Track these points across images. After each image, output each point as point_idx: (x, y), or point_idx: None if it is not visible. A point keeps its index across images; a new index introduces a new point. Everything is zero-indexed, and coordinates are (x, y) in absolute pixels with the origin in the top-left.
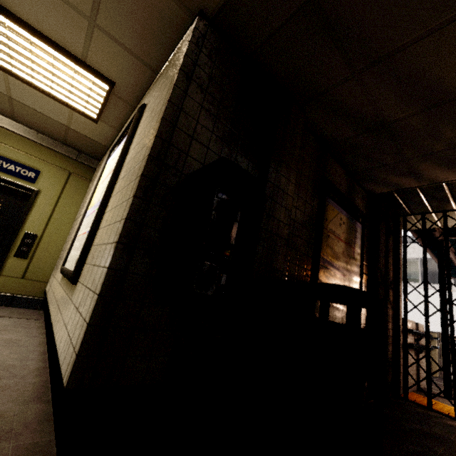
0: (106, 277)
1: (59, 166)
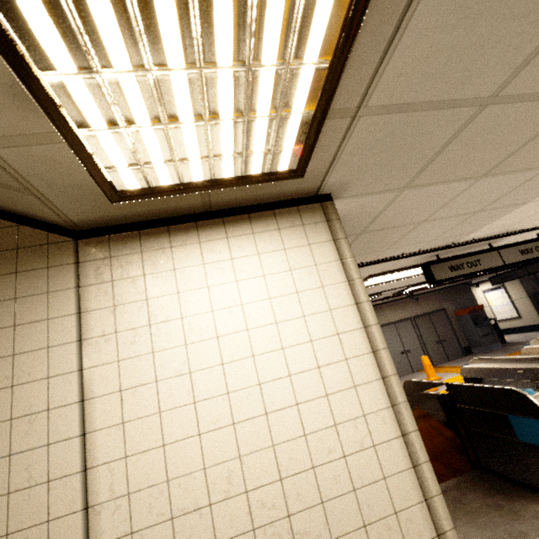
0: (536, 312)
1: None
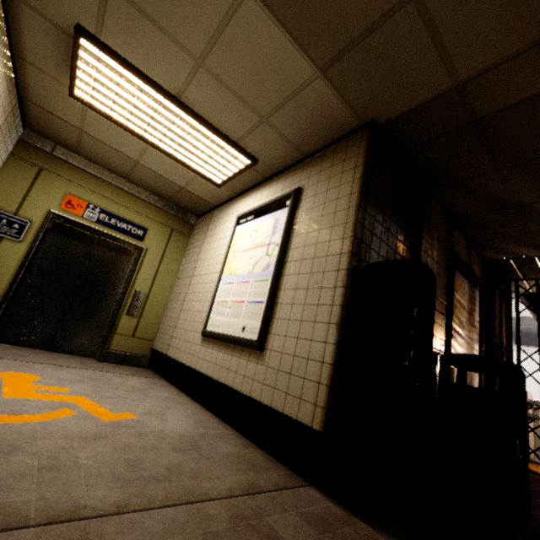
0: (336, 351)
1: (163, 223)
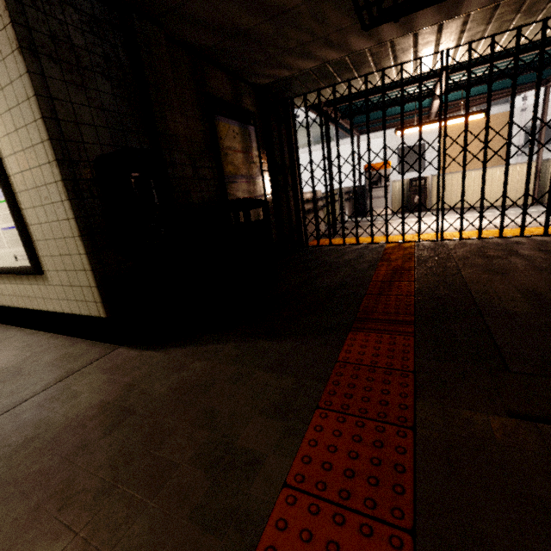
0: (89, 259)
1: None
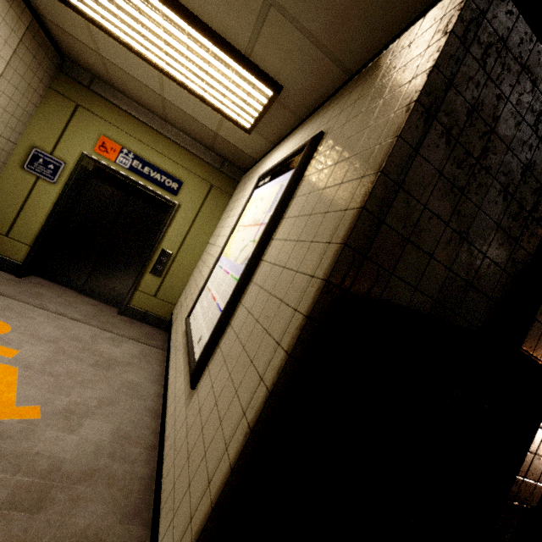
0: (227, 484)
1: (202, 177)
